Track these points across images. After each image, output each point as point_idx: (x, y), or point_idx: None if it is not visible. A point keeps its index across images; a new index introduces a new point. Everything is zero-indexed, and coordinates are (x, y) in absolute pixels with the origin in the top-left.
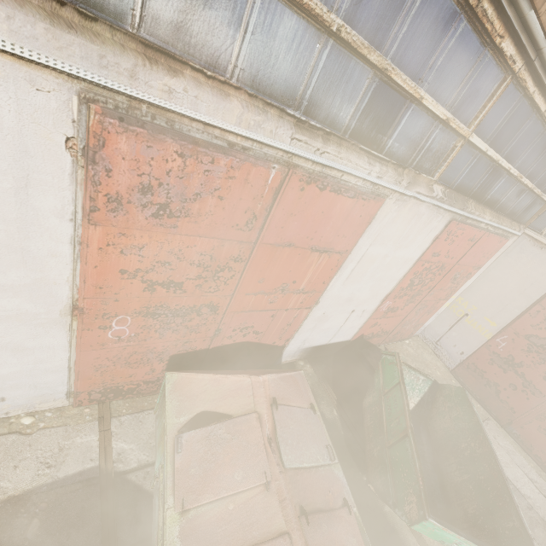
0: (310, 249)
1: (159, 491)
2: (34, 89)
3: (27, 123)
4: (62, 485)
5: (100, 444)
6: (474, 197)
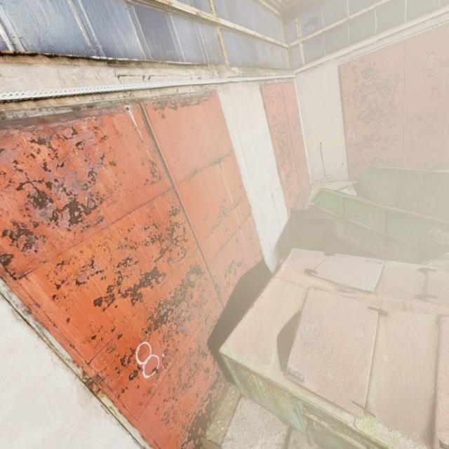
0: (210, 165)
1: (327, 430)
2: None
3: None
4: None
5: None
6: (256, 66)
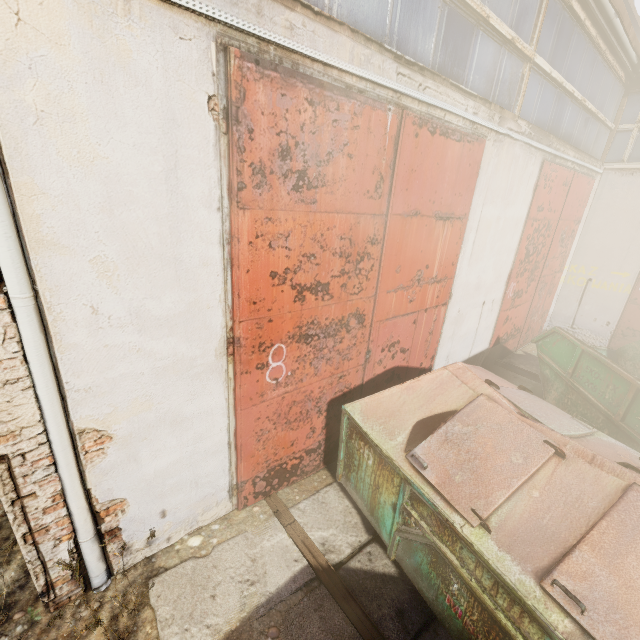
0: (434, 217)
1: (423, 531)
2: (177, 38)
3: (173, 82)
4: (280, 600)
5: (294, 540)
6: (552, 133)
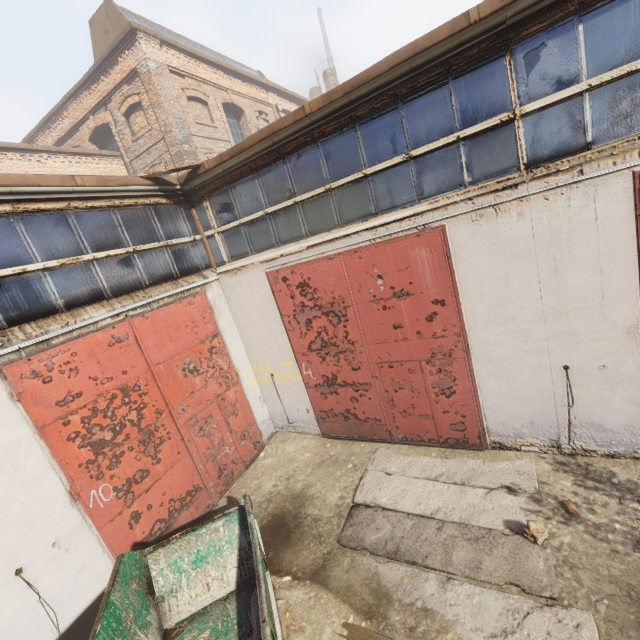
0: None
1: None
2: None
3: None
4: None
5: None
6: (24, 320)
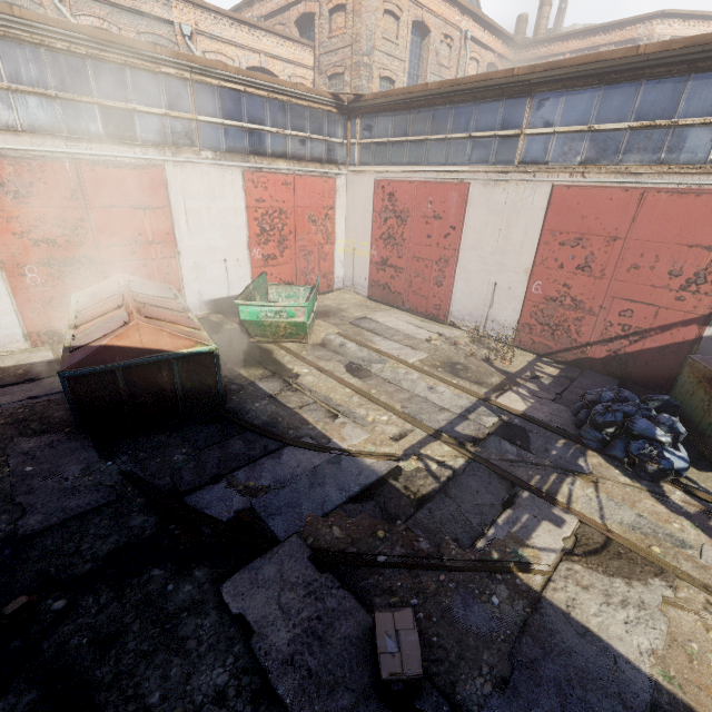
0: (133, 208)
1: None
2: None
3: None
4: (33, 364)
5: (54, 354)
6: (255, 154)
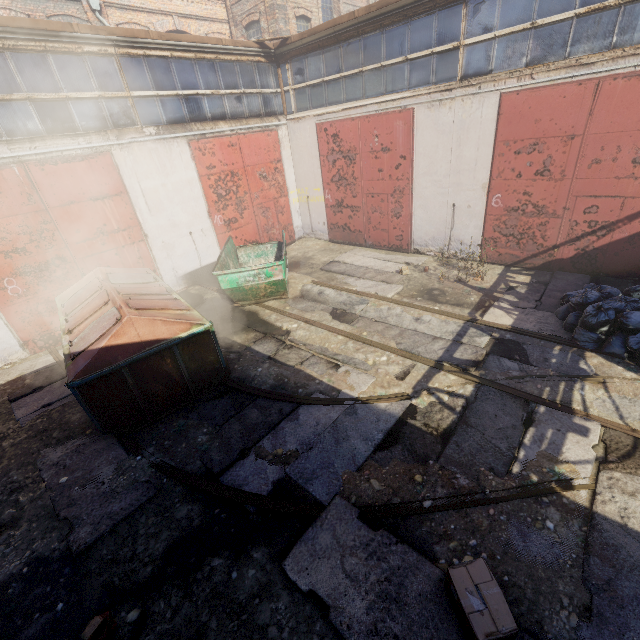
0: (91, 200)
1: None
2: None
3: None
4: (37, 371)
5: (53, 357)
6: (196, 121)
